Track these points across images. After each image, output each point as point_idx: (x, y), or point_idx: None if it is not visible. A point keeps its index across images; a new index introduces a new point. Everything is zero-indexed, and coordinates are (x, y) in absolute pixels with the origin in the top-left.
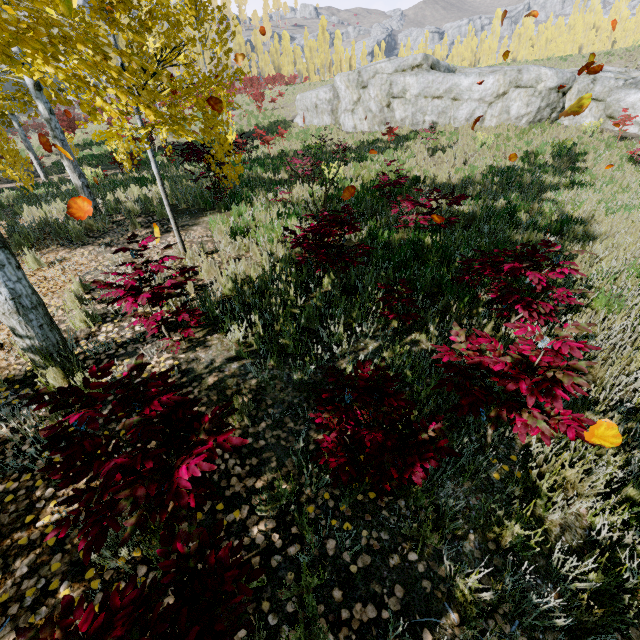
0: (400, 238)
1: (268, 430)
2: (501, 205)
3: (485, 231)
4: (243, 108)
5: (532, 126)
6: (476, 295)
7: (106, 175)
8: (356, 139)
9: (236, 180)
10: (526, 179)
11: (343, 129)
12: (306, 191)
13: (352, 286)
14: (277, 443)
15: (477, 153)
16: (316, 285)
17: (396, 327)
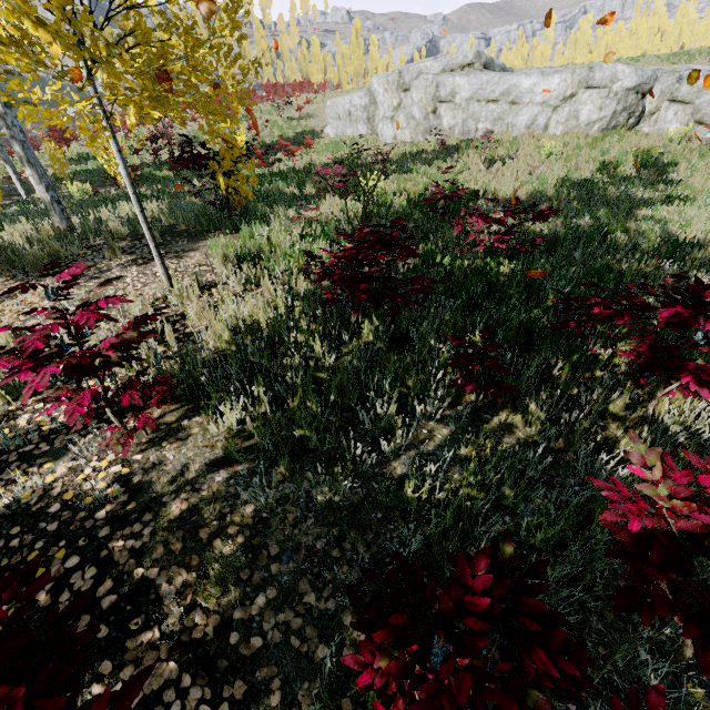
0: (465, 267)
1: (269, 612)
2: (586, 224)
3: (577, 257)
4: (265, 117)
5: (606, 134)
6: (586, 350)
7: (97, 192)
8: (397, 150)
9: (249, 194)
10: (611, 193)
11: (381, 140)
12: (338, 208)
13: (403, 335)
14: (284, 643)
15: (544, 164)
16: (352, 334)
17: (473, 401)
